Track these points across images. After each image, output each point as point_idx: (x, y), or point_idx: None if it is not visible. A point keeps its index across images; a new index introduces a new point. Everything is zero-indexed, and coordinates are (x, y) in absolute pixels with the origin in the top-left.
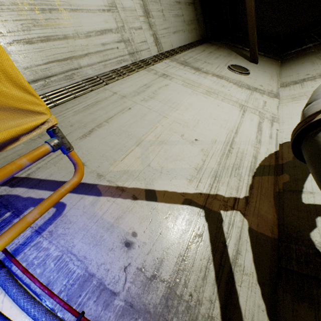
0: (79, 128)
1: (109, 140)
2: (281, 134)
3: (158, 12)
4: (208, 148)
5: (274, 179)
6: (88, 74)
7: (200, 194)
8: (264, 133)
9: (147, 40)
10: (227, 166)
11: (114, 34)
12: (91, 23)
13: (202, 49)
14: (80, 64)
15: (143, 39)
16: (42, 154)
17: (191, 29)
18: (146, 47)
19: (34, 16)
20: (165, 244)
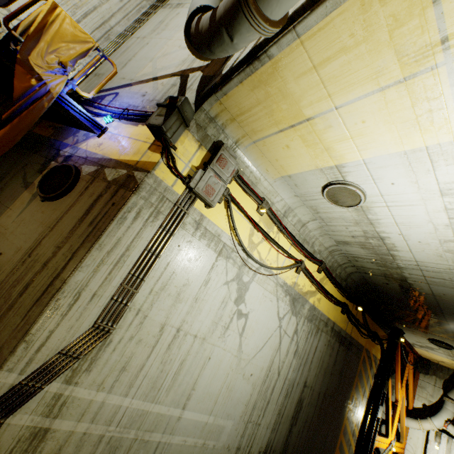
0: (120, 65)
1: (135, 65)
2: None
3: None
4: None
5: None
6: (118, 32)
7: (181, 71)
8: None
9: None
10: None
11: None
12: None
13: None
14: (111, 26)
15: None
16: (98, 59)
17: None
18: None
19: (74, 2)
20: (159, 92)
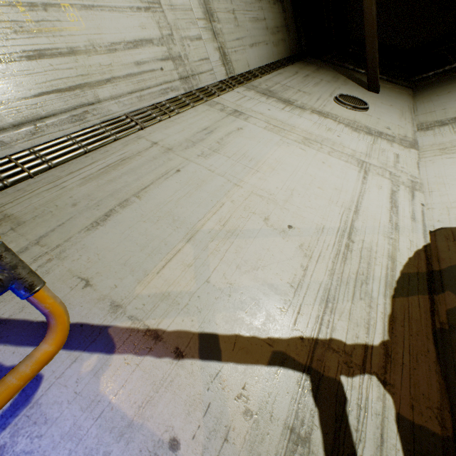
0: (87, 208)
1: (138, 232)
2: (429, 212)
3: (227, 13)
4: (311, 243)
5: (429, 302)
6: (111, 112)
7: (302, 340)
8: (401, 211)
9: (210, 57)
10: (346, 277)
11: (155, 47)
12: (117, 29)
13: (294, 70)
14: (98, 96)
15: (203, 55)
16: None
17: (278, 41)
18: (207, 68)
19: (16, 15)
20: None
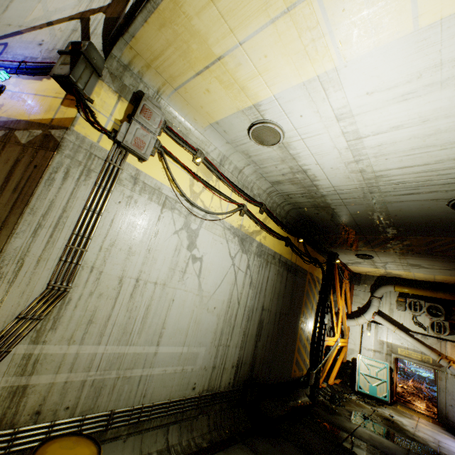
0: None
1: (20, 8)
2: None
3: None
4: None
5: None
6: None
7: (80, 13)
8: None
9: None
10: None
11: None
12: None
13: None
14: None
15: None
16: None
17: None
18: None
19: None
20: (58, 39)
